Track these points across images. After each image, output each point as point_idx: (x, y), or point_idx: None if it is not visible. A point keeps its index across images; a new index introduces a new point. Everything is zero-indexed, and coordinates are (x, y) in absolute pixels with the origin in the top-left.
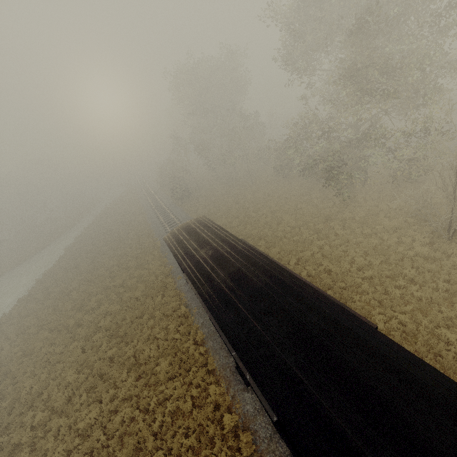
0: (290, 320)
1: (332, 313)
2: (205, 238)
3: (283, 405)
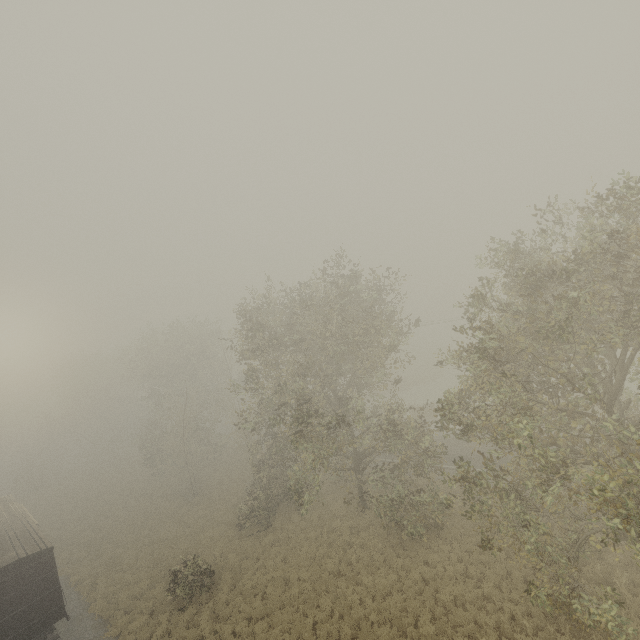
0: None
1: (25, 523)
2: None
3: None
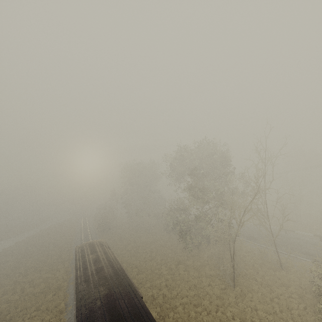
0: (109, 289)
1: (129, 289)
2: (96, 250)
3: (82, 321)
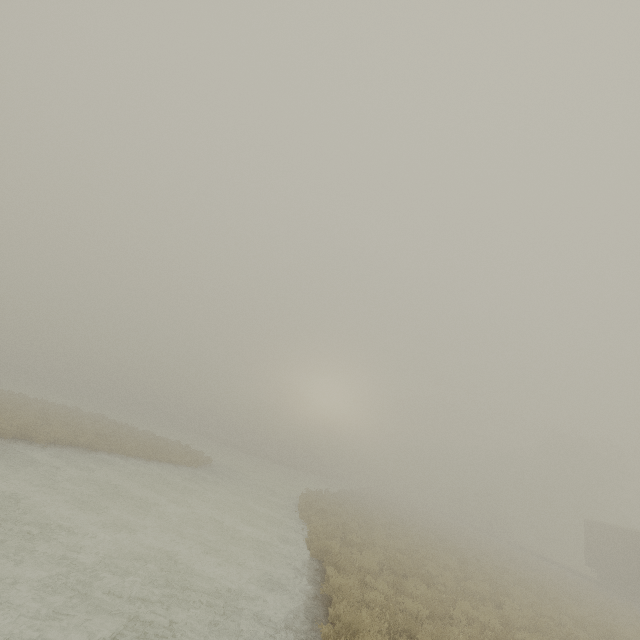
0: None
1: None
2: None
3: None
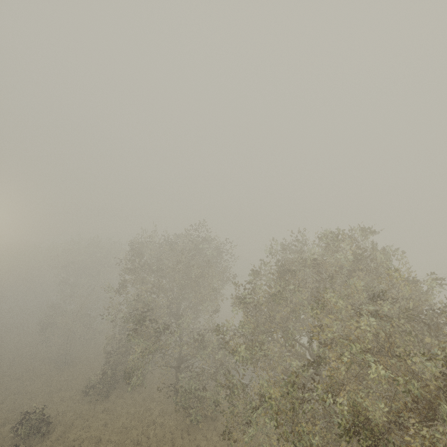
0: None
1: None
2: None
3: None
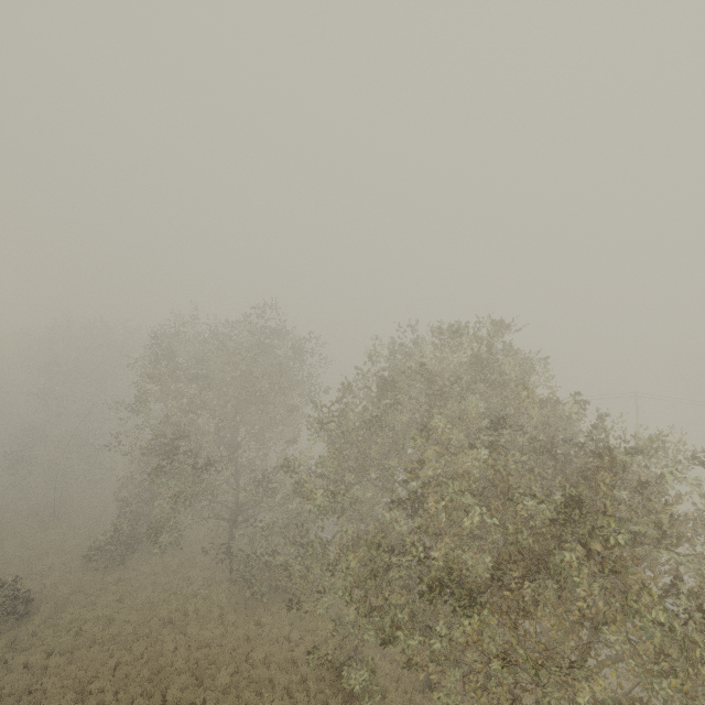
0: None
1: None
2: None
3: None
